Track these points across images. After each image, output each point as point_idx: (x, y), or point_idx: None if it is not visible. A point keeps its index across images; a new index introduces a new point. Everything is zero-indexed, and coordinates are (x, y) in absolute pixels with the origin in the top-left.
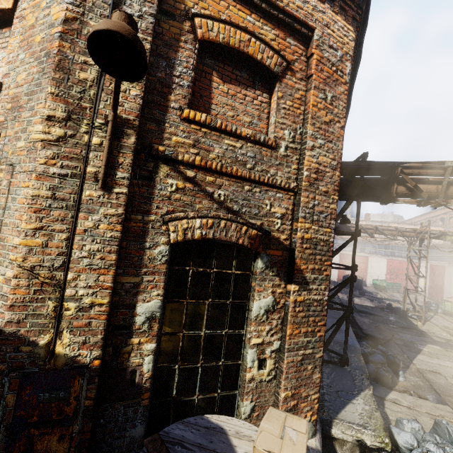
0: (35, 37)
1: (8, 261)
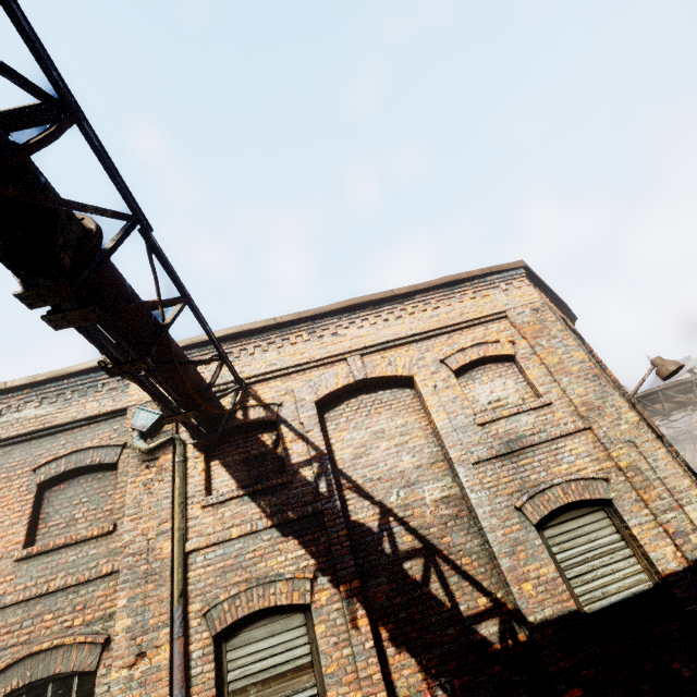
0: (569, 368)
1: (694, 497)
